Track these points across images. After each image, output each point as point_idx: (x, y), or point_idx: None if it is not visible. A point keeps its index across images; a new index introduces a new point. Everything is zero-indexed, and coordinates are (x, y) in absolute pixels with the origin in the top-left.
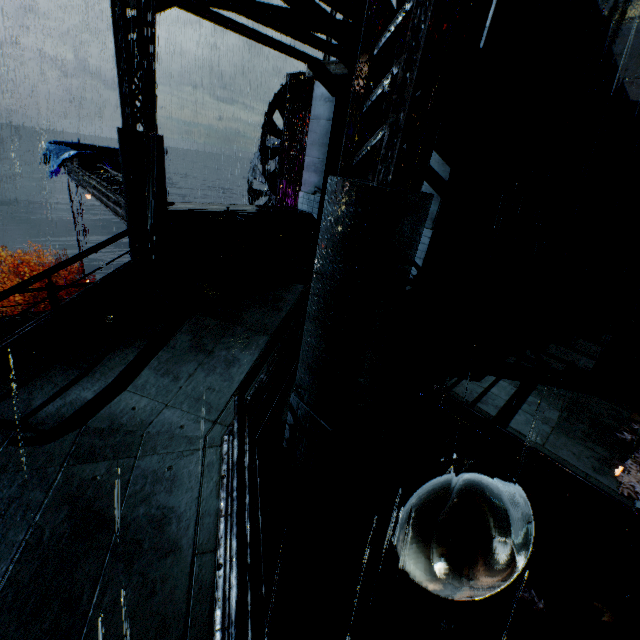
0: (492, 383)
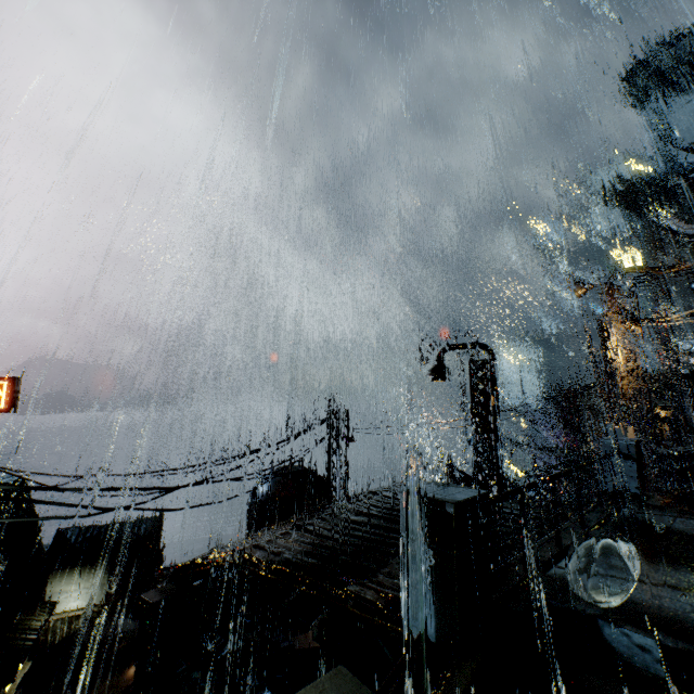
0: None
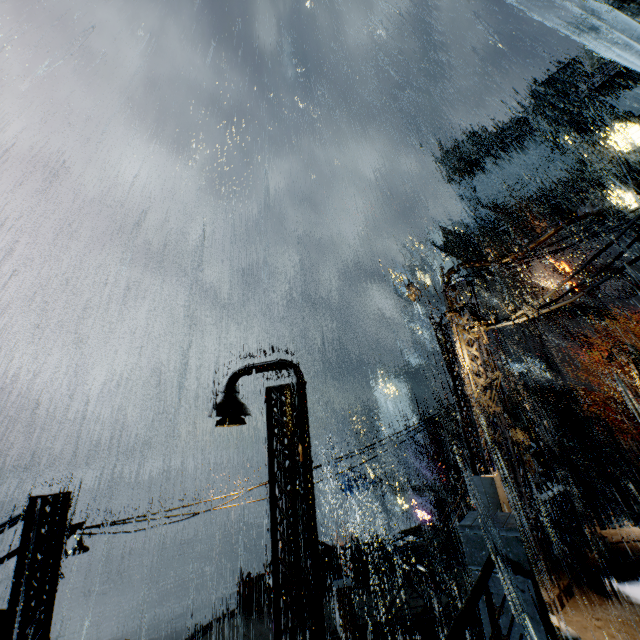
0: (621, 523)
